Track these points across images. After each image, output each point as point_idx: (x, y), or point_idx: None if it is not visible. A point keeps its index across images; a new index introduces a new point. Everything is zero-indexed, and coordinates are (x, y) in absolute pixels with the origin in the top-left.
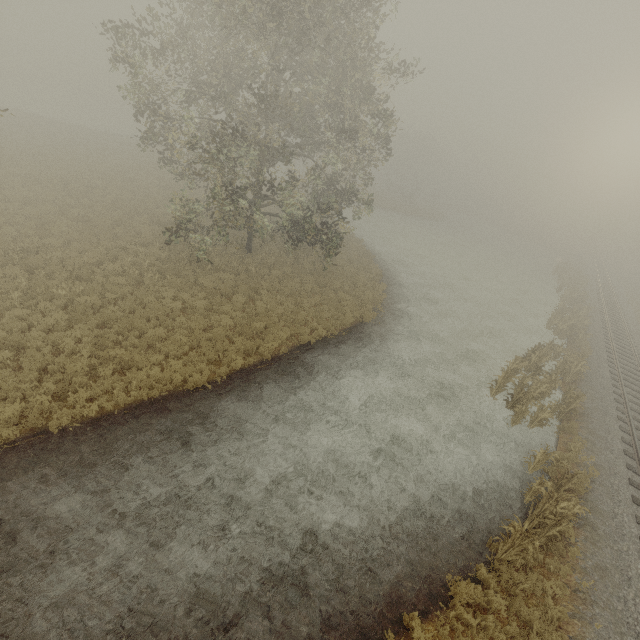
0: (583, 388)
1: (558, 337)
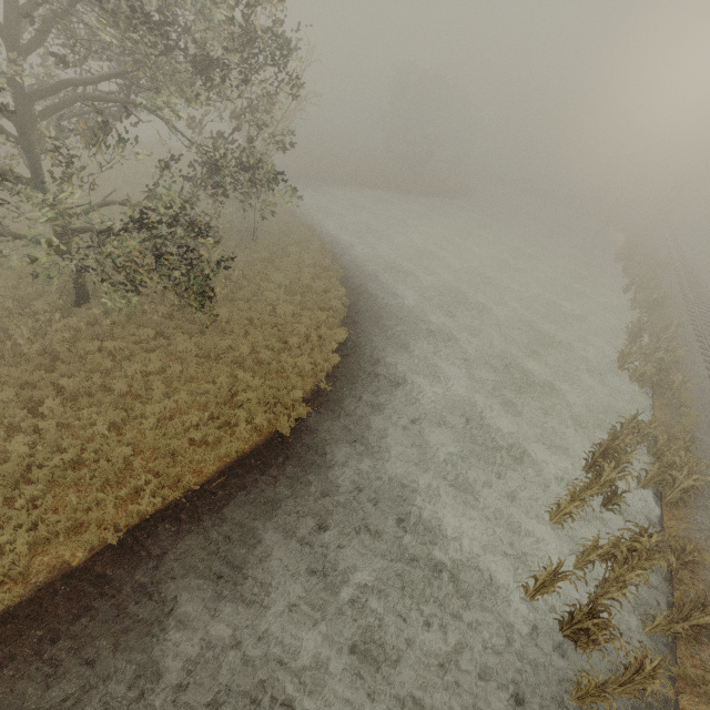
0: (702, 521)
1: (638, 384)
